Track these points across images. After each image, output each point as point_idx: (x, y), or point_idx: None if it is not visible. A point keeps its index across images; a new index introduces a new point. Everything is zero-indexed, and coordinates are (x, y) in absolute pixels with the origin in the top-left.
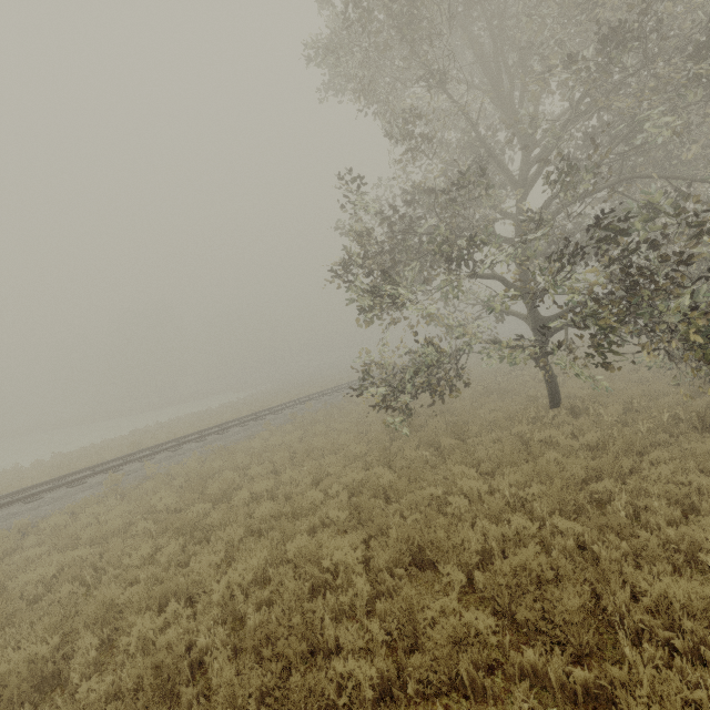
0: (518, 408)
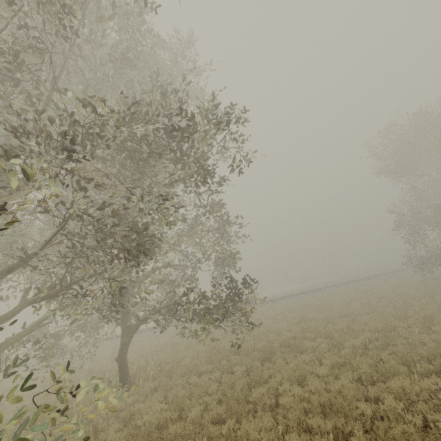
0: None
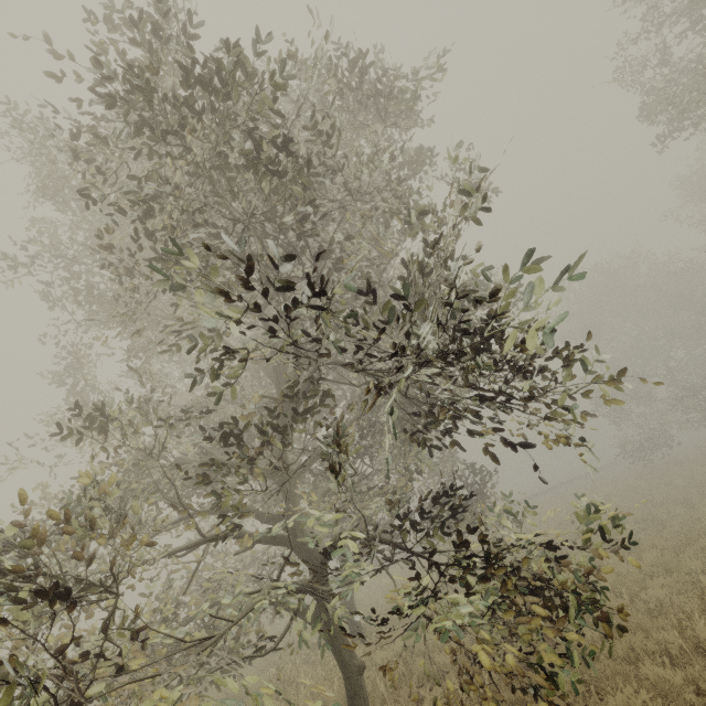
0: None
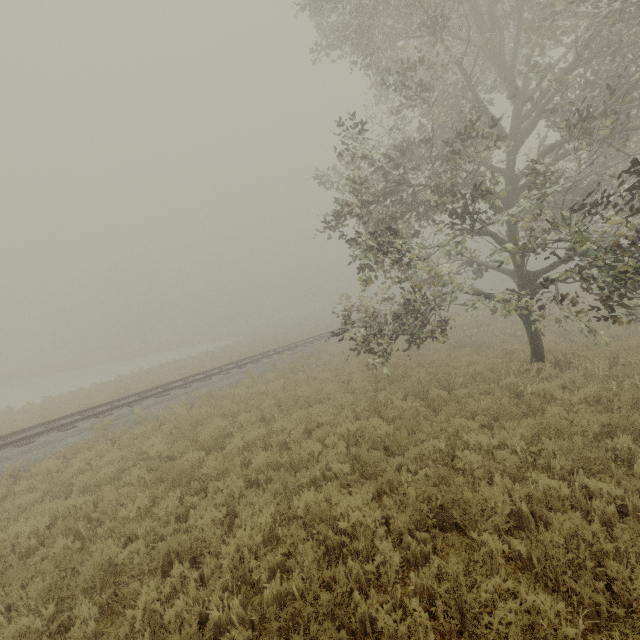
0: (496, 361)
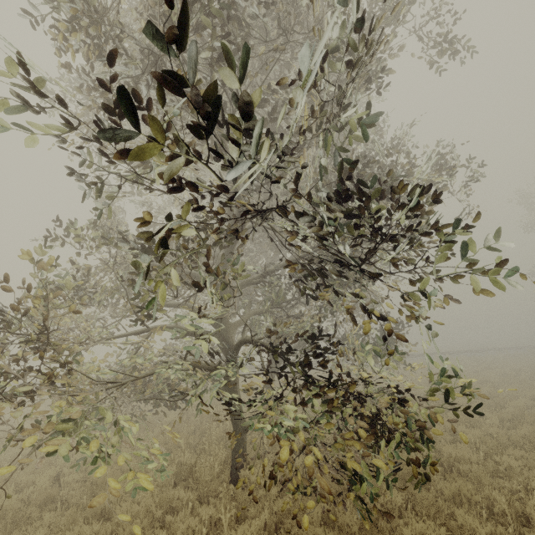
0: None
